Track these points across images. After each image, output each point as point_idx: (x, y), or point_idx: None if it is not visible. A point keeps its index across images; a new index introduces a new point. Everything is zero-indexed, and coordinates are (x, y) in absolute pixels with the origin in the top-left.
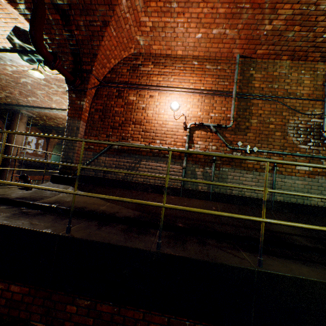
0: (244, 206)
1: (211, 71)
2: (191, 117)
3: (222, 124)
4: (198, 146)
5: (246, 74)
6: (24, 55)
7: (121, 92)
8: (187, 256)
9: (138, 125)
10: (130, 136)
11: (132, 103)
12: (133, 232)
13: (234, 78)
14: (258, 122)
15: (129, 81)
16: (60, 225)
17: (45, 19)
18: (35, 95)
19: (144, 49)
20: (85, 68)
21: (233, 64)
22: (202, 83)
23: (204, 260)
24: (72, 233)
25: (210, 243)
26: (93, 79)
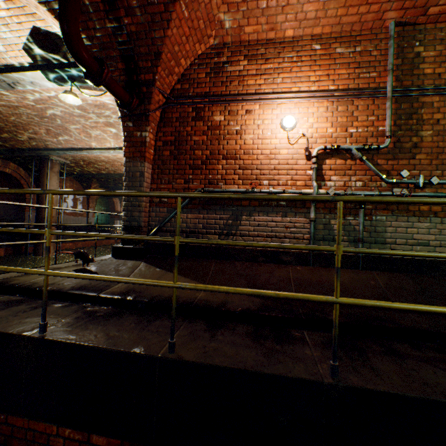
0: (419, 274)
1: (345, 56)
2: (316, 139)
3: (370, 143)
4: (333, 184)
5: (408, 54)
6: (49, 72)
7: (201, 111)
8: (395, 391)
9: (232, 159)
10: (221, 179)
11: (218, 125)
12: (269, 339)
13: (388, 64)
14: (434, 134)
15: (210, 92)
16: (152, 335)
17: (81, 1)
18: (68, 132)
19: (231, 36)
20: (143, 78)
21: (383, 40)
22: (332, 79)
23: (431, 399)
24: (178, 352)
25: (405, 352)
26: (156, 94)
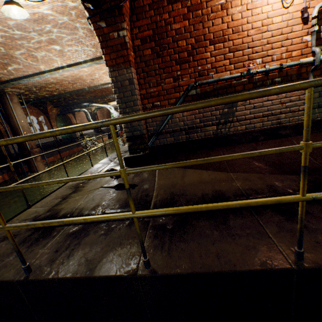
0: None
1: None
2: None
3: None
4: None
5: None
6: None
7: None
8: None
9: (220, 42)
10: (211, 68)
11: (199, 3)
12: None
13: None
14: None
15: None
16: (250, 241)
17: None
18: (14, 60)
19: None
20: None
21: None
22: None
23: None
24: (306, 257)
25: None
26: None
